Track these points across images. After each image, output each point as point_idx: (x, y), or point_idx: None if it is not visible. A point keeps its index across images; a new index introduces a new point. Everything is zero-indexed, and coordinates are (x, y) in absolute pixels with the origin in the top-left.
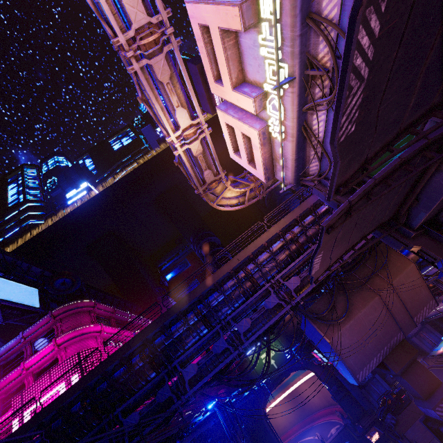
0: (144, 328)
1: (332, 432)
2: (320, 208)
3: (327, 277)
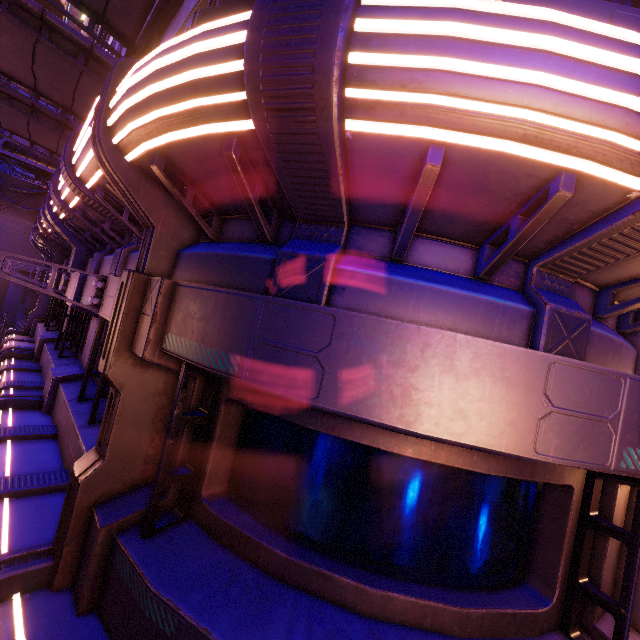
0: None
1: None
2: None
3: None
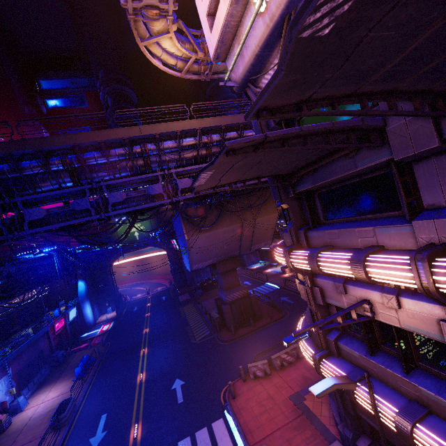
0: None
1: (158, 289)
2: (249, 130)
3: (215, 193)
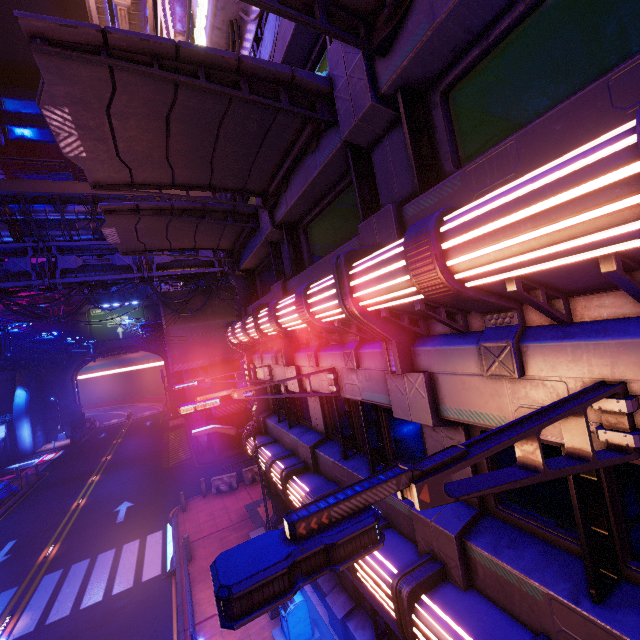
0: None
1: (145, 414)
2: None
3: (203, 275)
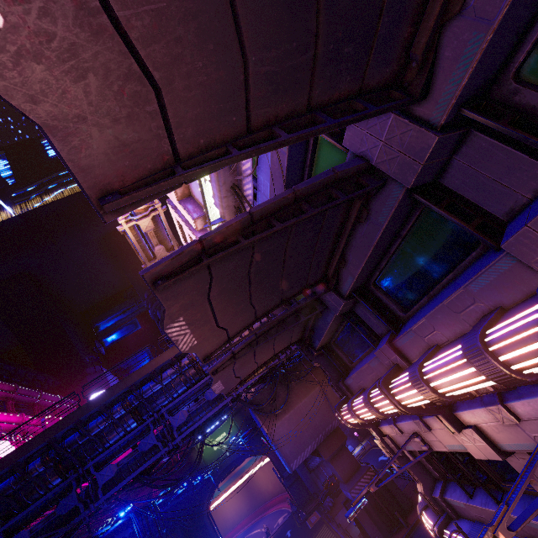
0: (52, 425)
1: (279, 522)
2: None
3: (274, 368)
